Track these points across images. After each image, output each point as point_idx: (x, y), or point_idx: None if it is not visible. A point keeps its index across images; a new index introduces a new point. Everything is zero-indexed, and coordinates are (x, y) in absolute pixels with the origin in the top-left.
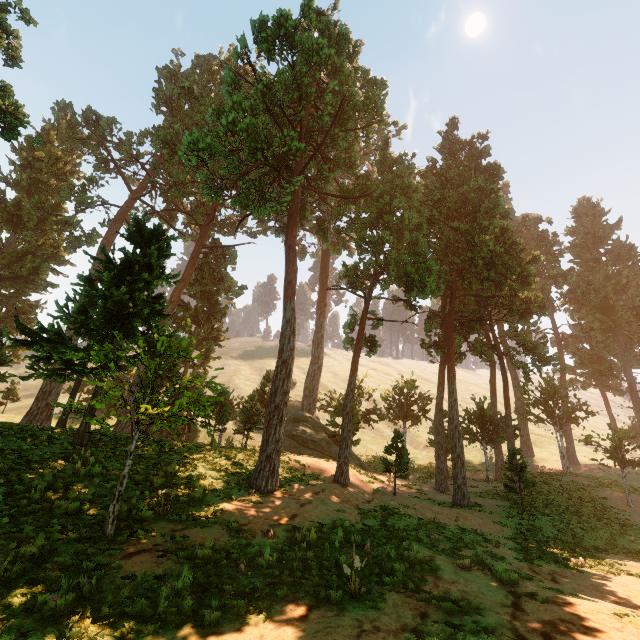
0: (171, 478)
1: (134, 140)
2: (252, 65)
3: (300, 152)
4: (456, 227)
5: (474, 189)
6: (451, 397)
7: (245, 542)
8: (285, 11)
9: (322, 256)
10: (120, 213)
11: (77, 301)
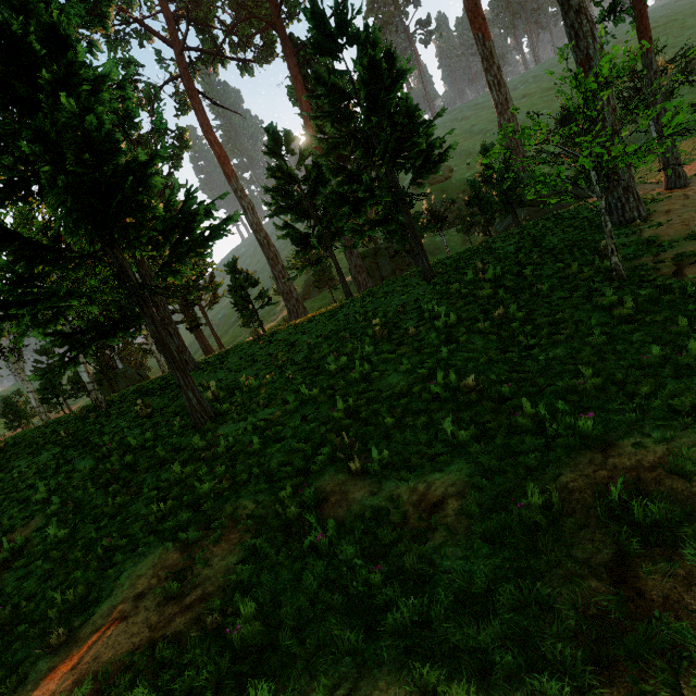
0: (553, 251)
1: None
2: None
3: None
4: None
5: None
6: None
7: None
8: None
9: None
10: (186, 83)
11: (274, 189)
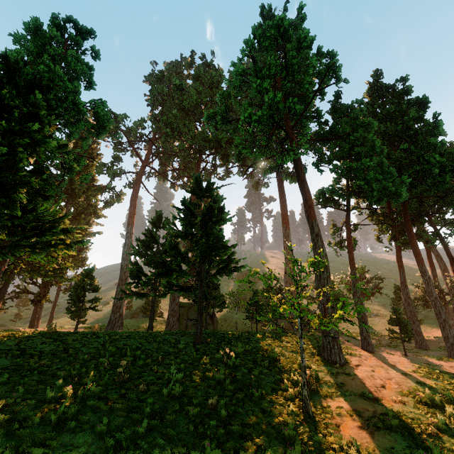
0: (280, 362)
1: (139, 126)
2: (254, 58)
3: (299, 112)
4: (407, 148)
5: (413, 118)
6: (425, 276)
7: (397, 409)
8: (282, 15)
9: (279, 185)
10: (138, 177)
11: (142, 241)
